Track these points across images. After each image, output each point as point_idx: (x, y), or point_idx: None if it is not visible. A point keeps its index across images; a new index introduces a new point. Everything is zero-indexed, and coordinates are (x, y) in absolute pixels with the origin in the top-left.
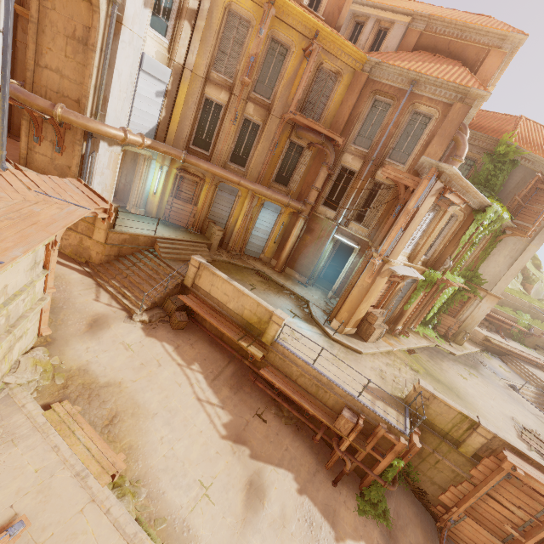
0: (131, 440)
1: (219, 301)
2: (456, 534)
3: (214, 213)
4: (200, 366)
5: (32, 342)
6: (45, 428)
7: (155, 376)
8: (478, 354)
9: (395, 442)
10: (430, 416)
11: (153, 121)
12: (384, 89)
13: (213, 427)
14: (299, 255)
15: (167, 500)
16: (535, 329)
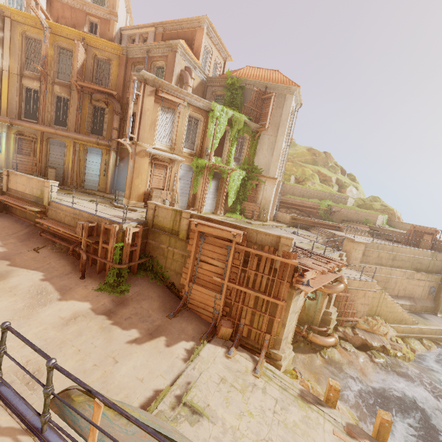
0: None
1: (21, 192)
2: (193, 304)
3: (52, 162)
4: None
5: None
6: None
7: None
8: (283, 227)
9: (110, 228)
10: (161, 223)
11: None
12: (137, 61)
13: None
14: (121, 178)
15: None
16: (335, 208)
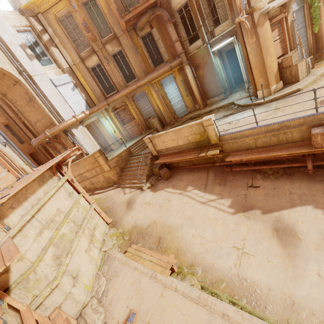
0: (175, 246)
1: (174, 147)
2: None
3: (146, 114)
4: (192, 186)
5: (107, 229)
6: (127, 262)
7: (170, 207)
8: None
9: None
10: None
11: (83, 102)
12: None
13: (222, 211)
14: (205, 87)
15: (217, 268)
16: None
